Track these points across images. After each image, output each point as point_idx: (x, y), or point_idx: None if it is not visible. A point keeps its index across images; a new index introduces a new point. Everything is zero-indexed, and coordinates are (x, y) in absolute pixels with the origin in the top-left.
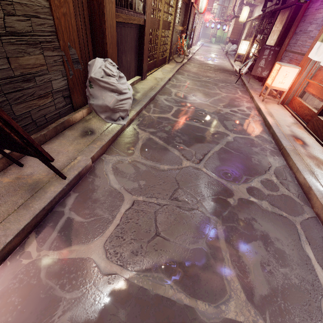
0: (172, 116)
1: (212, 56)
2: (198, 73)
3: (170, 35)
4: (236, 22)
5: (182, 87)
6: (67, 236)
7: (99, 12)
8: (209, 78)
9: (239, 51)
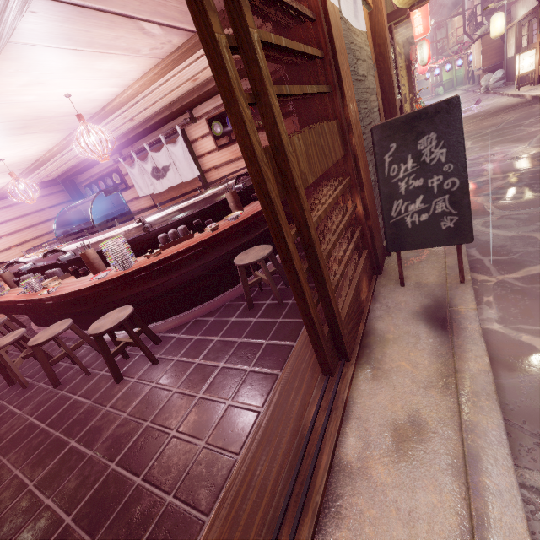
0: (496, 175)
1: (463, 106)
2: (470, 130)
3: (408, 107)
4: (485, 42)
5: (467, 150)
6: (507, 267)
7: (390, 107)
8: (497, 126)
9: (520, 72)
